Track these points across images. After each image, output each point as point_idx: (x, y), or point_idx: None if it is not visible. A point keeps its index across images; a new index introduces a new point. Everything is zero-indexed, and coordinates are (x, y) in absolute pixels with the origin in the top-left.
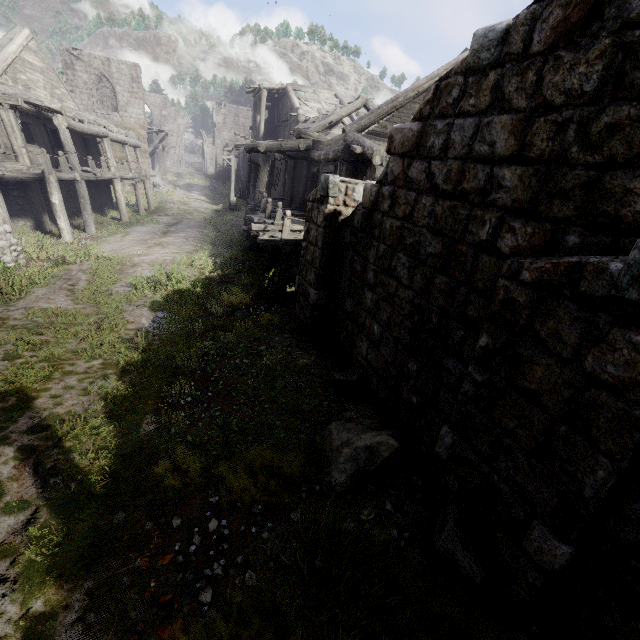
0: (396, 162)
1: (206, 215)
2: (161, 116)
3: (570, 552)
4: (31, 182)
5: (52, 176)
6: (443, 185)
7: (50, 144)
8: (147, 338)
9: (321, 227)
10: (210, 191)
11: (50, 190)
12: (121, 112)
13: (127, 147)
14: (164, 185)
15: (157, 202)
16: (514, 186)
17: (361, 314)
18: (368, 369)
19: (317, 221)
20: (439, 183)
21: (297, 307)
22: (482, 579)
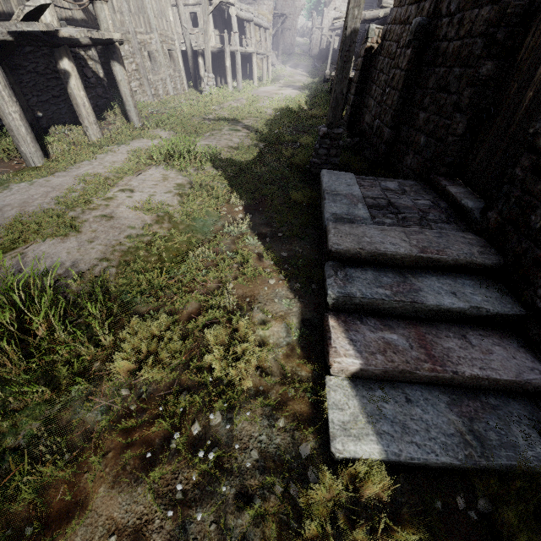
0: (395, 11)
1: (305, 84)
2: (283, 1)
3: (390, 132)
4: (214, 55)
5: (228, 48)
6: (402, 18)
7: (223, 29)
8: (274, 117)
9: (362, 57)
10: (311, 69)
11: (226, 58)
12: (258, 0)
13: (261, 29)
14: (278, 64)
15: (273, 76)
16: (413, 13)
17: (369, 100)
18: (366, 127)
19: (362, 55)
20: (401, 18)
21: (345, 114)
22: (371, 159)
